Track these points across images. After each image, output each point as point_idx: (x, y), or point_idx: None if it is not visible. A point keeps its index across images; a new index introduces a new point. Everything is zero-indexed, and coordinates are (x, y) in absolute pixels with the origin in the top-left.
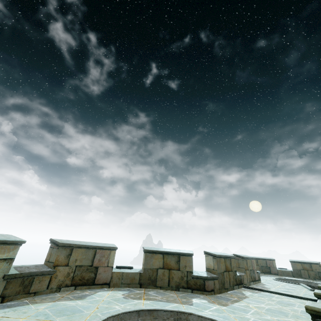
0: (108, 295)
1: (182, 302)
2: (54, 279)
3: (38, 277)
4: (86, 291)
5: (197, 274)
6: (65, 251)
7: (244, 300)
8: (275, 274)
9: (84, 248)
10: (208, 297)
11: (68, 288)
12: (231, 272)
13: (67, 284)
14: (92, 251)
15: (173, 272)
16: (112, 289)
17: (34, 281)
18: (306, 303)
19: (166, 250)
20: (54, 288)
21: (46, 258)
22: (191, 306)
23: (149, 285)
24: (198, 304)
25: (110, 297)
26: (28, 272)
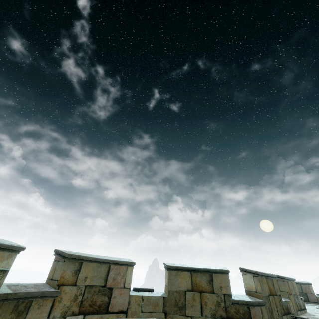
0: None
1: None
2: (58, 303)
3: (38, 300)
4: None
5: (238, 298)
6: (73, 264)
7: None
8: (314, 302)
9: (96, 262)
10: None
11: (75, 317)
12: (276, 296)
13: (74, 311)
14: (104, 267)
15: (205, 295)
16: (131, 318)
17: (32, 305)
18: None
19: (194, 266)
20: (58, 316)
21: (49, 275)
22: None
23: (177, 313)
24: None
25: None
26: (25, 292)
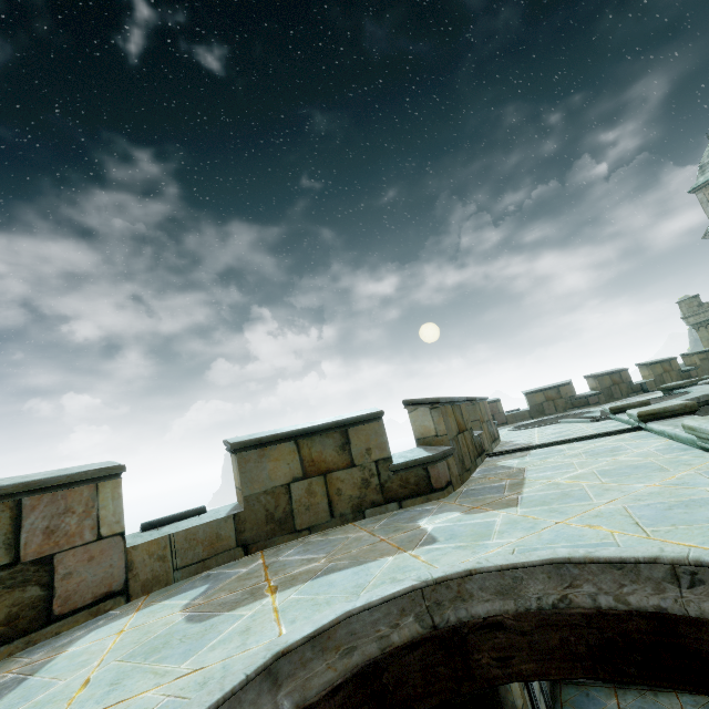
0: (119, 640)
1: (400, 545)
2: None
3: None
4: (6, 668)
5: (405, 459)
6: None
7: (528, 477)
8: (502, 425)
9: None
10: (448, 502)
11: None
12: (467, 431)
13: None
14: None
15: (336, 476)
16: (142, 601)
17: None
18: (628, 438)
19: (303, 427)
20: None
21: None
22: (437, 546)
23: (274, 536)
24: (448, 529)
25: (127, 647)
26: None
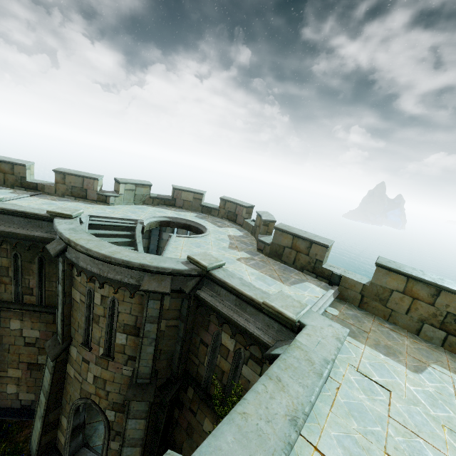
0: None
1: None
2: None
3: None
4: None
5: None
6: None
7: None
8: (239, 225)
9: None
10: None
11: None
12: (13, 175)
13: None
14: None
15: None
16: None
17: None
18: None
19: None
20: None
21: None
22: None
23: None
24: None
25: None
26: None
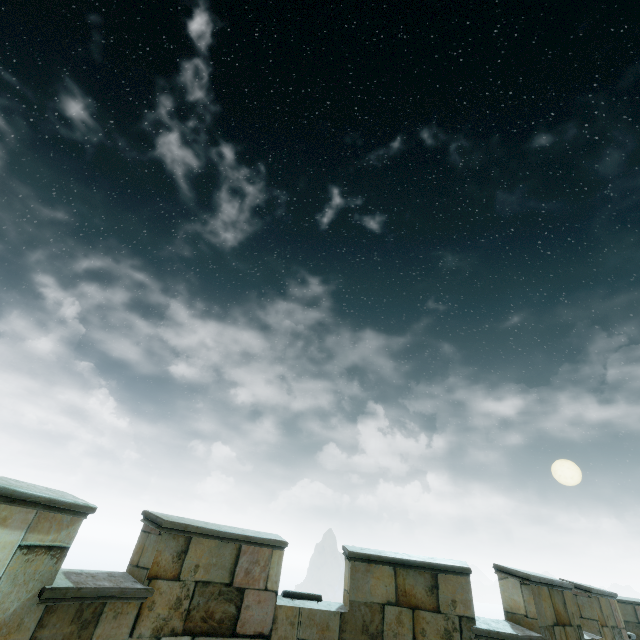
0: None
1: None
2: (147, 611)
3: (114, 603)
4: None
5: (488, 626)
6: (175, 541)
7: None
8: None
9: (215, 539)
10: None
11: (176, 639)
12: (571, 627)
13: (175, 629)
14: (231, 547)
15: (423, 615)
16: None
17: (104, 612)
18: None
19: (401, 556)
20: (147, 635)
21: (132, 558)
22: None
23: None
24: None
25: None
26: (94, 587)
